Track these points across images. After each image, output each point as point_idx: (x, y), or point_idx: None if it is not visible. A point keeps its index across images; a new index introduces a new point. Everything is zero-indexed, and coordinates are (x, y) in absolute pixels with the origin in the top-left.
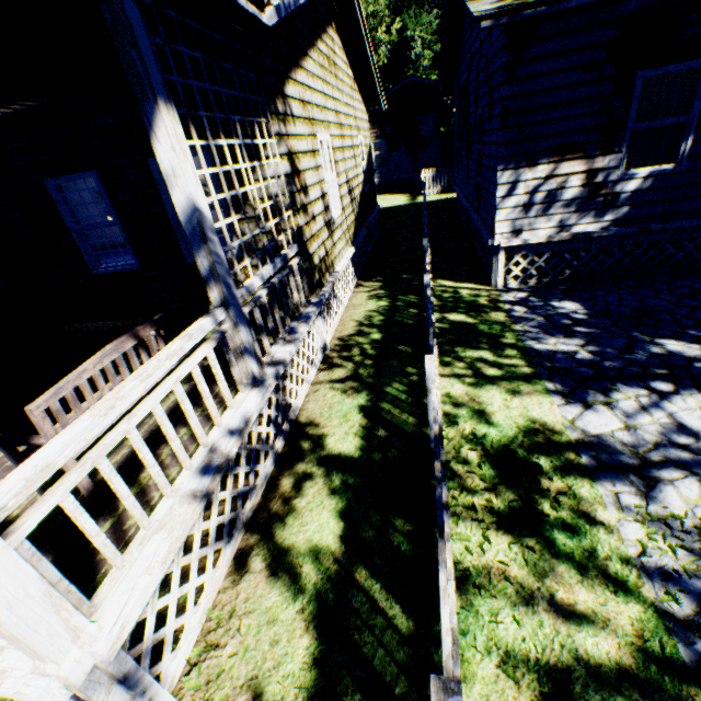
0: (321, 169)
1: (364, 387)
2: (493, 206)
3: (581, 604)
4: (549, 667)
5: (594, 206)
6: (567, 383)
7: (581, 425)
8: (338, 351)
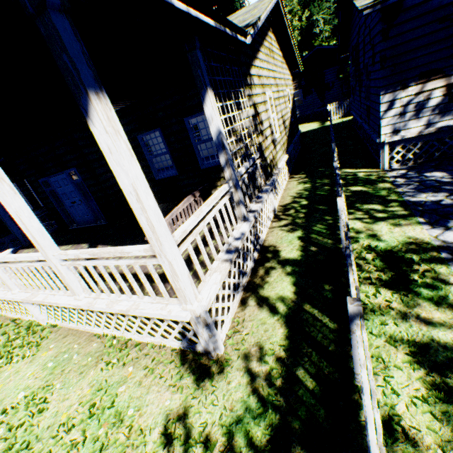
0: (268, 111)
1: (299, 228)
2: (378, 118)
3: (436, 318)
4: (415, 342)
5: None
6: (433, 217)
7: (442, 238)
8: (282, 211)
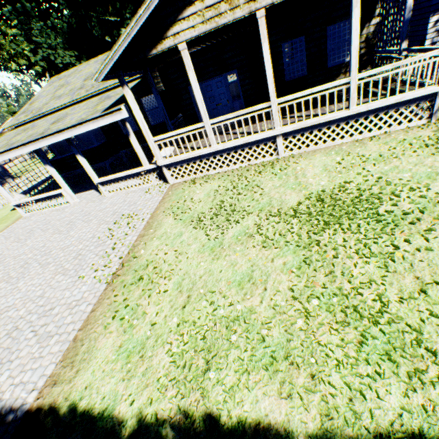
0: None
1: None
2: (422, 35)
3: None
4: None
5: None
6: None
7: None
8: None
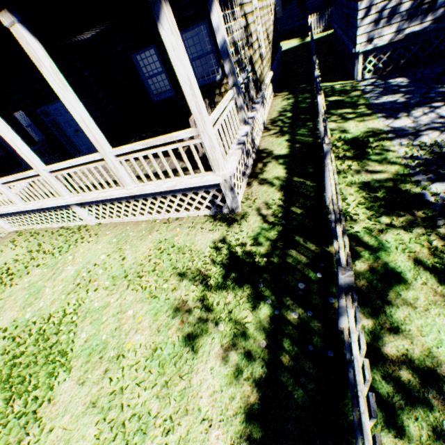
0: (255, 23)
1: (286, 134)
2: (355, 26)
3: (377, 170)
4: (362, 183)
5: (420, 12)
6: (388, 113)
7: (391, 126)
8: (270, 124)
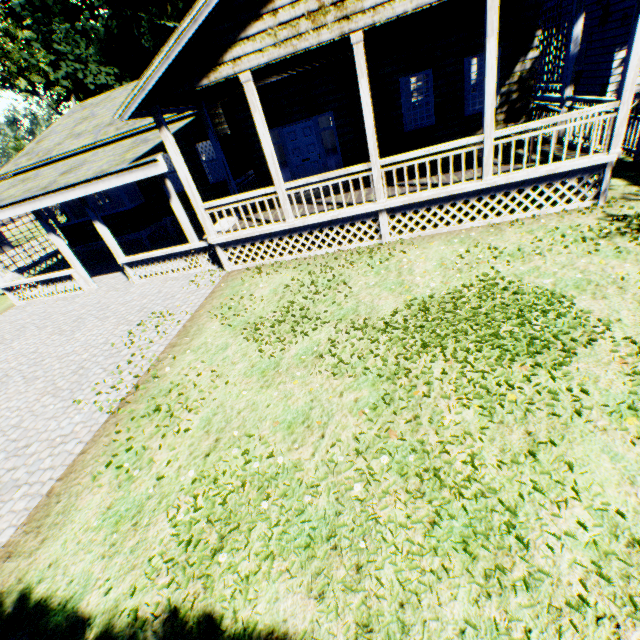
0: None
1: None
2: (605, 76)
3: None
4: None
5: None
6: None
7: None
8: None
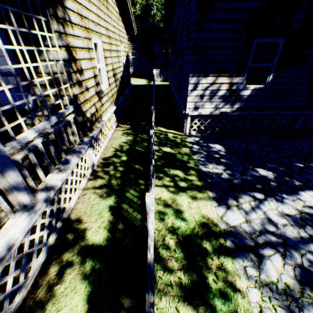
0: (94, 60)
1: (114, 192)
2: (186, 94)
3: None
4: None
5: (230, 100)
6: (218, 192)
7: (226, 220)
8: (102, 167)
